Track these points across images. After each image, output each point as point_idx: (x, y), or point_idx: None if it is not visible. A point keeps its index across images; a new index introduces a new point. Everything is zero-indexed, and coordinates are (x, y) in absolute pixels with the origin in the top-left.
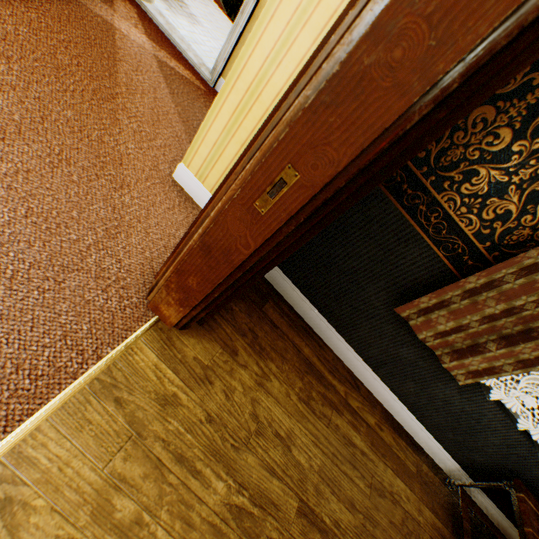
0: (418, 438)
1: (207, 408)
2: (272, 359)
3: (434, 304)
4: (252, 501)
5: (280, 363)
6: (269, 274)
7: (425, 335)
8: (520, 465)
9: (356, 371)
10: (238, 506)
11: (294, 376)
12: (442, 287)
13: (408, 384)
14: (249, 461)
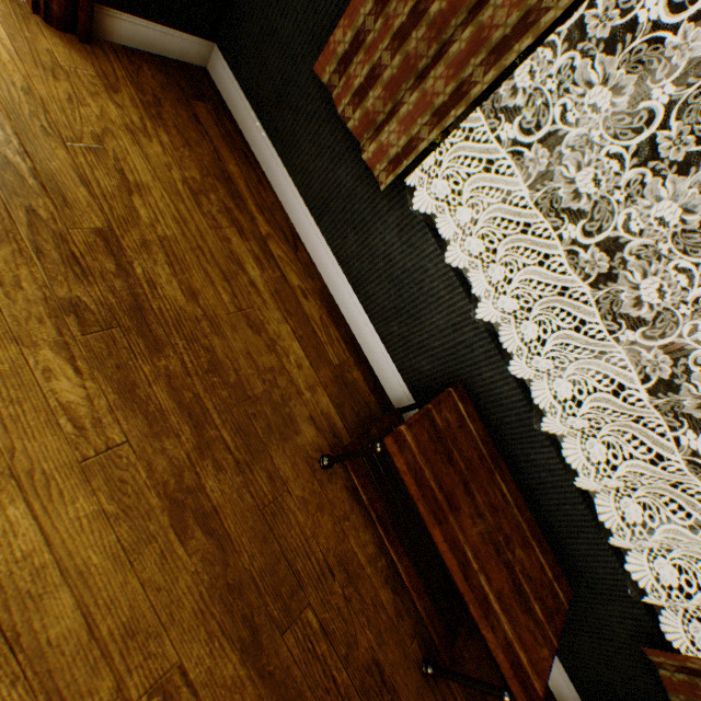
0: (365, 344)
1: (33, 86)
2: (170, 134)
3: (352, 44)
4: (33, 174)
5: (179, 144)
6: (221, 82)
7: (344, 106)
8: (470, 366)
9: (302, 232)
10: (9, 161)
11: (193, 166)
12: (352, 0)
13: (351, 238)
14: (59, 153)
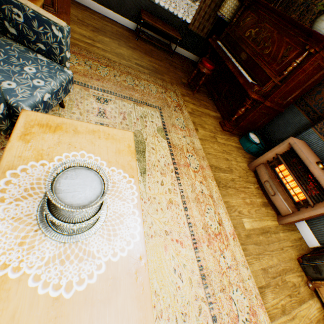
0: (120, 22)
1: None
2: None
3: None
4: None
5: None
6: None
7: None
8: (140, 4)
9: (88, 5)
10: None
11: None
12: None
13: None
14: None
